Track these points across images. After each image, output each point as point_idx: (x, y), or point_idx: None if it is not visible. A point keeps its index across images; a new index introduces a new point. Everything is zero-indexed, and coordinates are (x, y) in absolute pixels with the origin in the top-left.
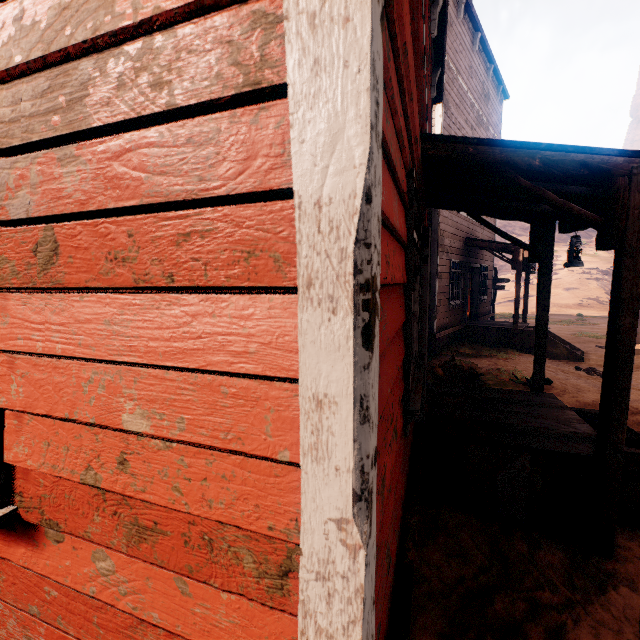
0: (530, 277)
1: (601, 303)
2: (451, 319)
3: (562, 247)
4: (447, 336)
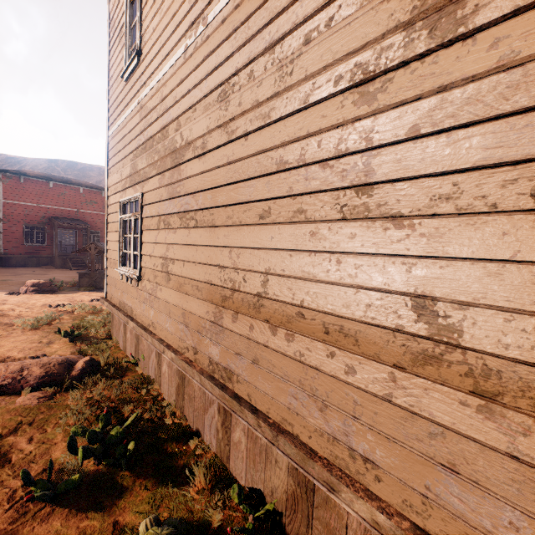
0: None
1: None
2: None
3: None
4: None
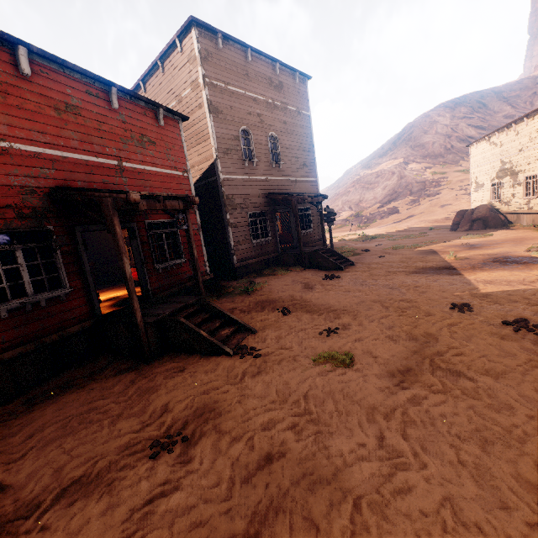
0: (420, 199)
1: None
2: (259, 252)
3: (453, 168)
4: (259, 264)
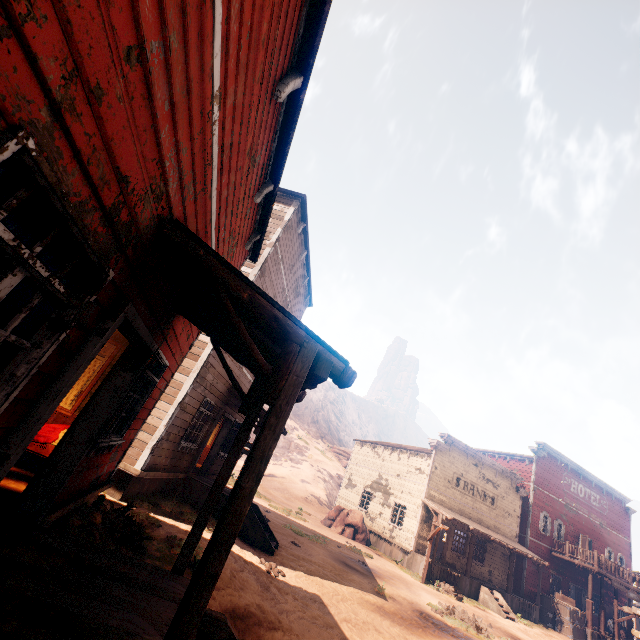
0: (283, 458)
1: (320, 503)
2: (174, 462)
3: (314, 442)
4: (159, 481)
